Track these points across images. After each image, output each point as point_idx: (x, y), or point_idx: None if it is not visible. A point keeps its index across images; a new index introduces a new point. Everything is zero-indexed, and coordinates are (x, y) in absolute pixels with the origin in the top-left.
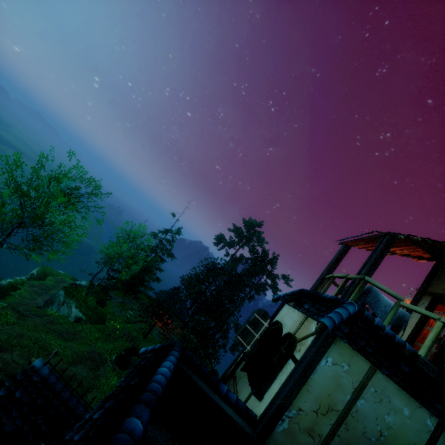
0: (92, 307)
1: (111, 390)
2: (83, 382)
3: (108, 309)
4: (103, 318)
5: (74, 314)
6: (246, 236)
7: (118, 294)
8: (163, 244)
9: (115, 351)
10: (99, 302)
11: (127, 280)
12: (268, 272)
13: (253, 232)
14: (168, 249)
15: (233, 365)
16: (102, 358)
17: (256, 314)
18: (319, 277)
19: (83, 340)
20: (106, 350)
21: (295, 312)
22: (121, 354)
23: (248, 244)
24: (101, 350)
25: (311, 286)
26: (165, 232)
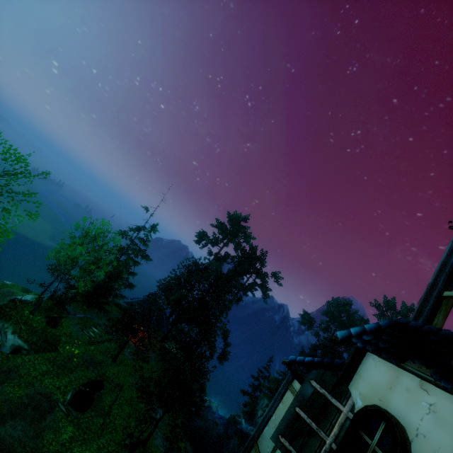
0: (39, 330)
1: (62, 449)
2: (13, 448)
3: (64, 329)
4: (56, 343)
5: (9, 343)
6: (231, 231)
7: (79, 307)
8: (136, 244)
9: (71, 386)
10: (49, 321)
11: (90, 290)
12: (257, 271)
13: (239, 227)
14: (142, 250)
15: (251, 450)
16: (51, 401)
17: (317, 383)
18: (428, 294)
19: (22, 378)
20: (58, 387)
21: (440, 396)
22: (79, 390)
23: (234, 240)
24: (50, 388)
25: (414, 313)
26: (137, 230)
